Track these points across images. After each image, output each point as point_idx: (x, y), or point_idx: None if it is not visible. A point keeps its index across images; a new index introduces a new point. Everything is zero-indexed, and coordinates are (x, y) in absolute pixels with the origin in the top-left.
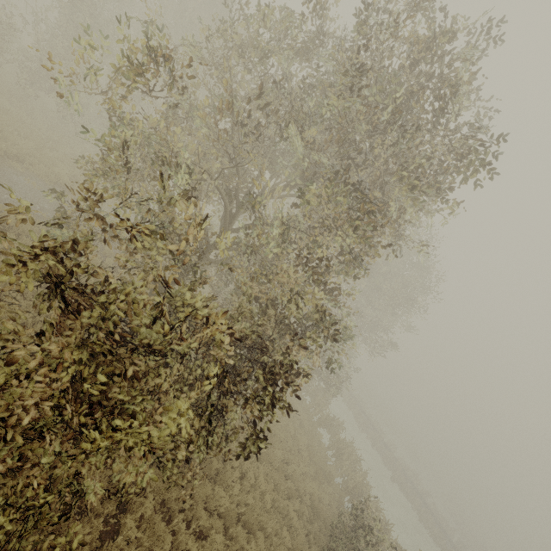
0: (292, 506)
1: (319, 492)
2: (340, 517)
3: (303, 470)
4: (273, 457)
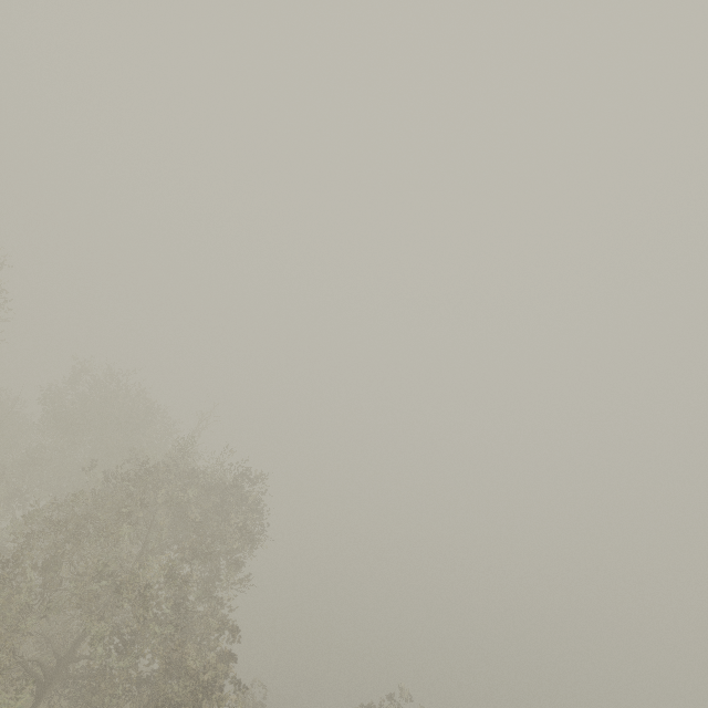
0: None
1: None
2: None
3: None
4: None
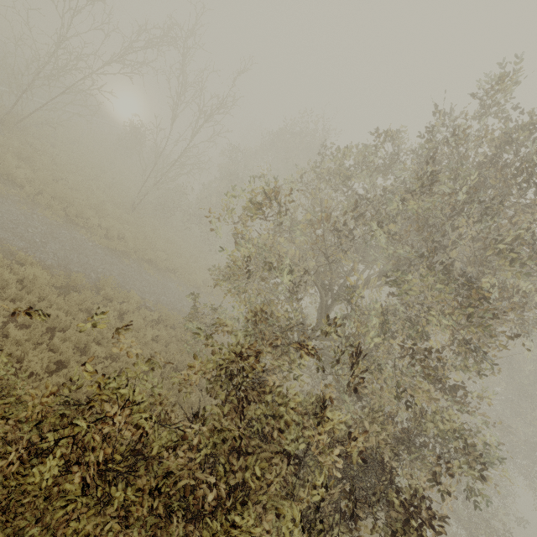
0: None
1: None
2: None
3: None
4: None
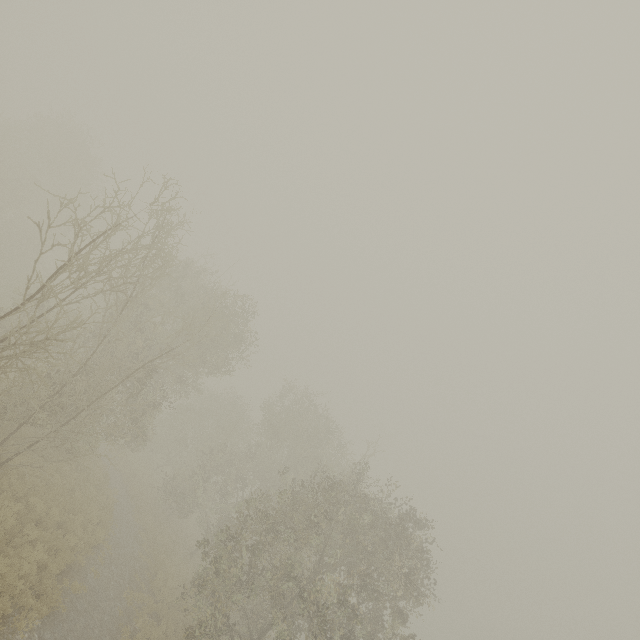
0: None
1: None
2: None
3: None
4: None
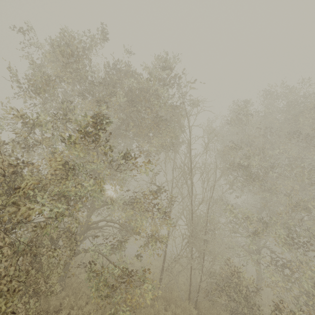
0: None
1: None
2: None
3: None
4: None
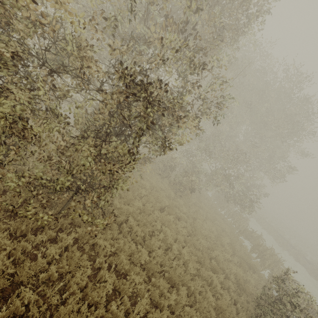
0: (215, 276)
1: (244, 275)
2: (263, 290)
3: (226, 257)
4: (196, 242)
